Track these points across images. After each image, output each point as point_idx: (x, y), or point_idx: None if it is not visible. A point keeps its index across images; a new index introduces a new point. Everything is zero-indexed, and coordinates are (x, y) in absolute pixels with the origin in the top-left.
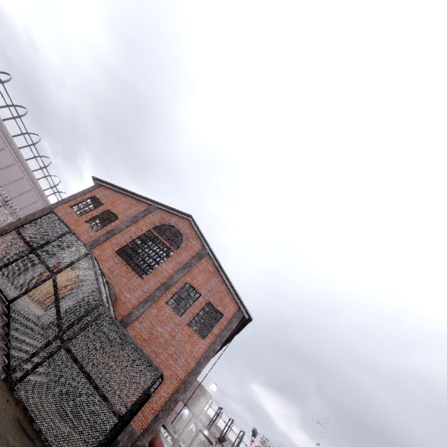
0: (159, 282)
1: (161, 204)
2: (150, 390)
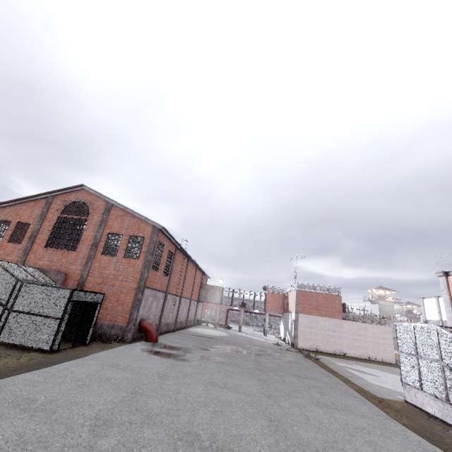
0: (89, 246)
1: (54, 192)
2: (84, 301)
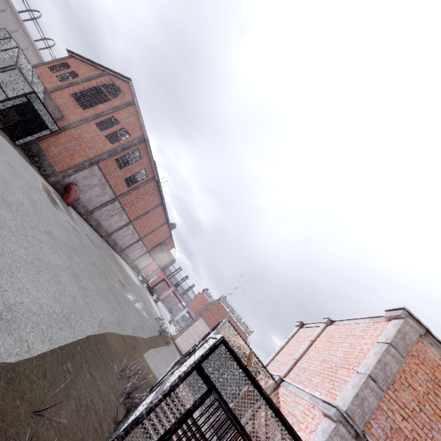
0: (94, 114)
1: (111, 70)
2: (38, 111)
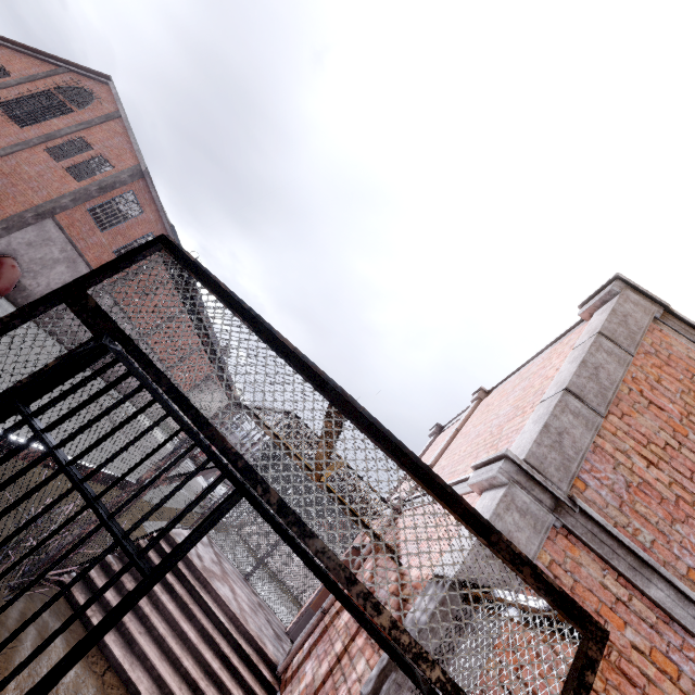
0: (43, 134)
1: (72, 64)
2: None
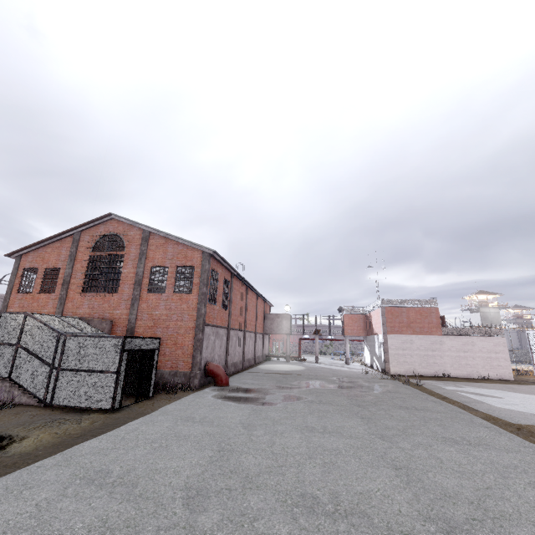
0: (131, 285)
1: (79, 227)
2: (139, 349)
